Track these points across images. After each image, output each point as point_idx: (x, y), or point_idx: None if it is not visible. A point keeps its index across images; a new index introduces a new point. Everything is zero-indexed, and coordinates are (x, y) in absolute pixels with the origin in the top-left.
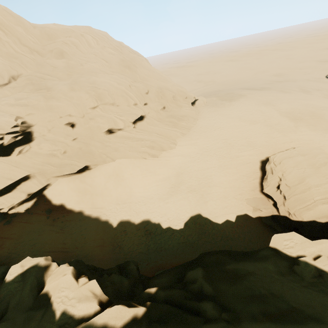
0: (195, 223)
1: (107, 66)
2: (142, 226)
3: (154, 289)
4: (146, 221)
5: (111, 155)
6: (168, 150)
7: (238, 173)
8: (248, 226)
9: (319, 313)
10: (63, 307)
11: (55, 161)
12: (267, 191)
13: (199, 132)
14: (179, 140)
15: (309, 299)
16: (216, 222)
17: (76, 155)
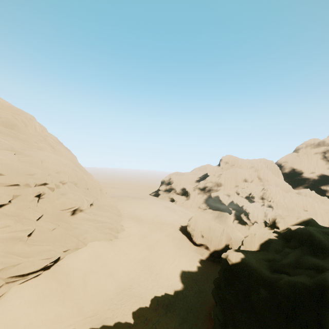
0: (186, 278)
1: (54, 152)
2: (156, 305)
3: None
4: (154, 298)
5: (84, 238)
6: (121, 232)
7: (177, 238)
8: (208, 265)
9: None
10: (272, 236)
11: (21, 248)
12: (199, 241)
13: (131, 218)
14: (123, 224)
15: None
16: (194, 270)
17: (47, 238)
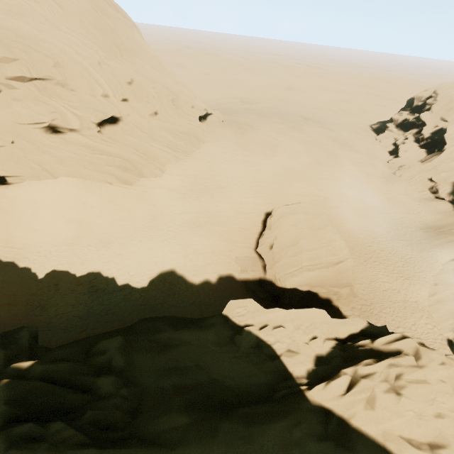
0: (164, 282)
1: (62, 17)
2: (87, 280)
3: (29, 363)
4: (95, 274)
5: (52, 168)
6: (150, 178)
7: (235, 224)
8: (230, 290)
9: (237, 384)
10: None
11: None
12: (260, 250)
13: (201, 161)
14: (170, 166)
15: (234, 370)
16: (192, 282)
17: None
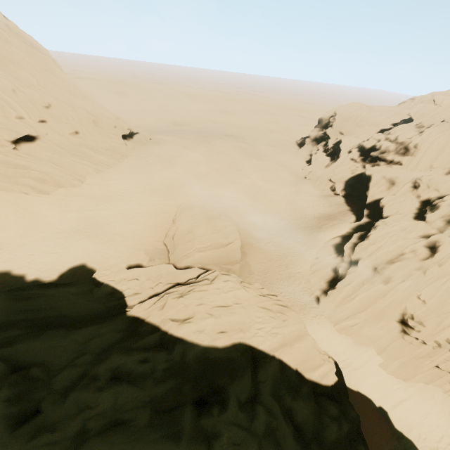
0: (74, 274)
1: None
2: None
3: None
4: (4, 273)
5: None
6: (69, 188)
7: (148, 222)
8: None
9: (81, 316)
10: None
11: None
12: (165, 241)
13: (121, 173)
14: (90, 178)
15: (83, 308)
16: None
17: None
